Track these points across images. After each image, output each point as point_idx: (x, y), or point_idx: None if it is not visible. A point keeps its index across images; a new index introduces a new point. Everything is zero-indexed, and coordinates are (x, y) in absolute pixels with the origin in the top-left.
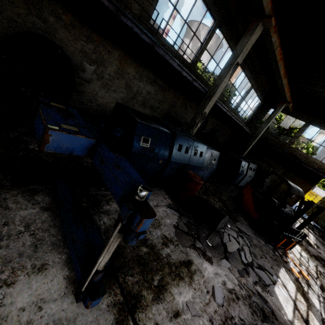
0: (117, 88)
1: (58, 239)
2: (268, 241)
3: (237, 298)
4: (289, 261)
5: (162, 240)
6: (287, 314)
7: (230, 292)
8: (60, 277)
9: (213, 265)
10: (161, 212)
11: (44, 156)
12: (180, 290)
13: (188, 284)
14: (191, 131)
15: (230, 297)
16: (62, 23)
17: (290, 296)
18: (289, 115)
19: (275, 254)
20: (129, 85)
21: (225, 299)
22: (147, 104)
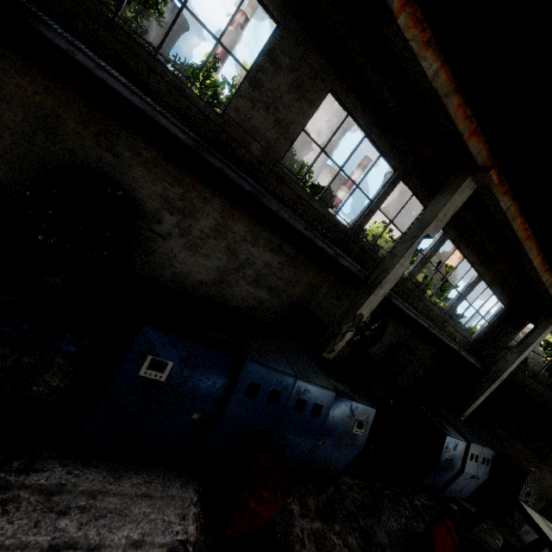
0: (211, 251)
1: None
2: None
3: None
4: None
5: None
6: None
7: None
8: None
9: None
10: None
11: None
12: None
13: None
14: (330, 346)
15: None
16: (141, 159)
17: None
18: None
19: None
20: (234, 249)
21: None
22: (263, 283)
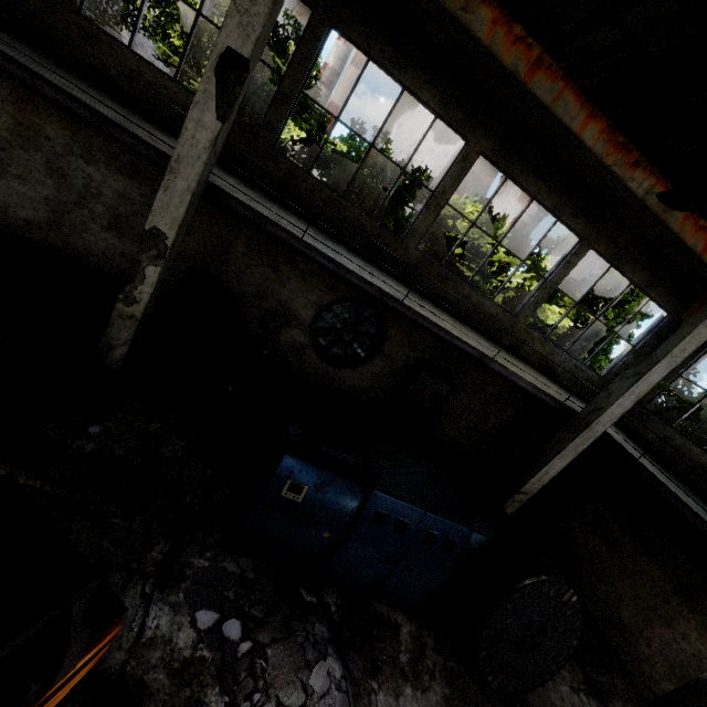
0: (26, 171)
1: None
2: None
3: None
4: None
5: None
6: None
7: None
8: None
9: None
10: None
11: None
12: None
13: None
14: (128, 292)
15: None
16: None
17: None
18: None
19: None
20: (60, 168)
21: None
22: (129, 230)
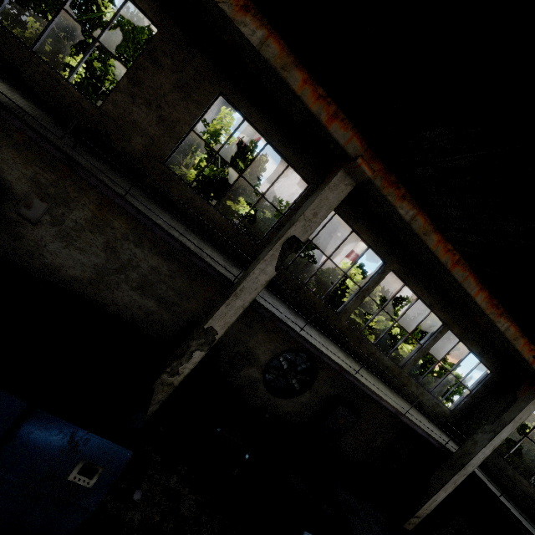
0: (87, 245)
1: None
2: None
3: None
4: None
5: None
6: None
7: None
8: None
9: None
10: None
11: None
12: None
13: None
14: (174, 366)
15: None
16: (12, 142)
17: None
18: None
19: None
20: (114, 246)
21: None
22: (150, 291)
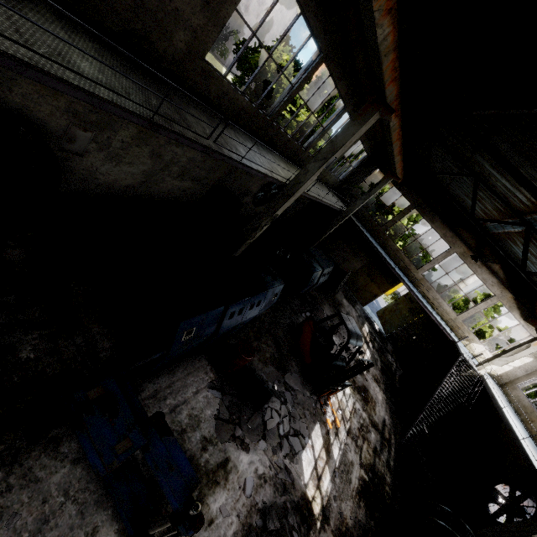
0: (135, 158)
1: (99, 494)
2: (315, 389)
3: (265, 482)
4: (327, 412)
5: (201, 445)
6: (305, 478)
7: (260, 478)
8: (112, 533)
9: (249, 453)
10: (202, 400)
11: (47, 366)
12: (215, 497)
13: (223, 487)
14: (252, 236)
15: (259, 484)
16: None
17: (314, 457)
18: (396, 186)
19: (317, 407)
20: (158, 152)
21: (254, 488)
22: (187, 175)
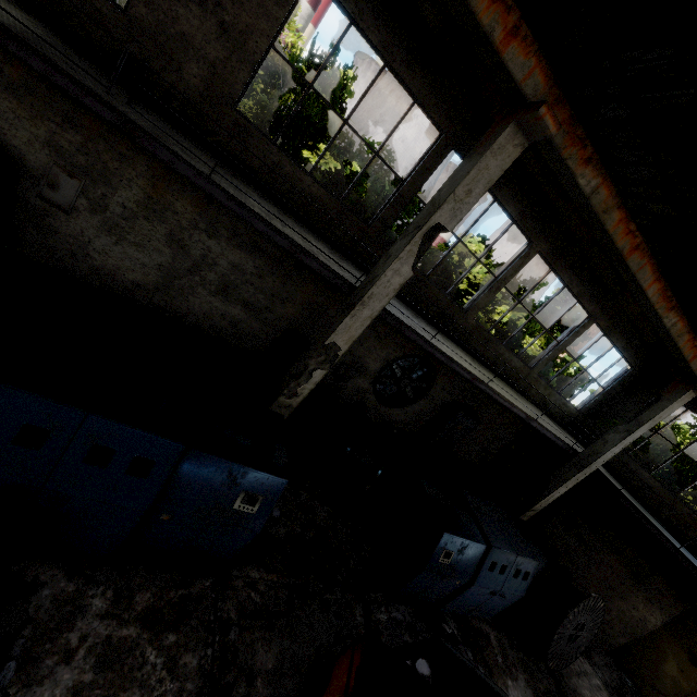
0: (145, 239)
1: None
2: None
3: None
4: None
5: None
6: None
7: None
8: None
9: None
10: None
11: None
12: None
13: None
14: (291, 388)
15: None
16: (4, 80)
17: None
18: None
19: None
20: (181, 239)
21: None
22: (234, 295)
